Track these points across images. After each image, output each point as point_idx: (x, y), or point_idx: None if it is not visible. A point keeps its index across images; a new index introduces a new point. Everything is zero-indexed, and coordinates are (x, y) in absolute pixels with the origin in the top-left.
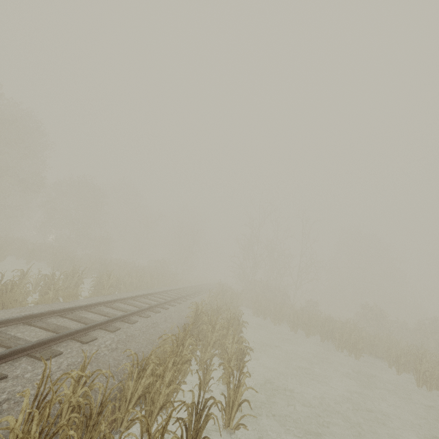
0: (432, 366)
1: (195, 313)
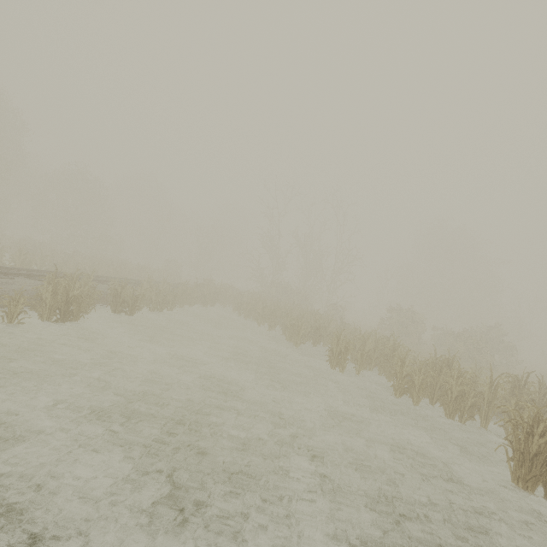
0: (346, 346)
1: (55, 276)
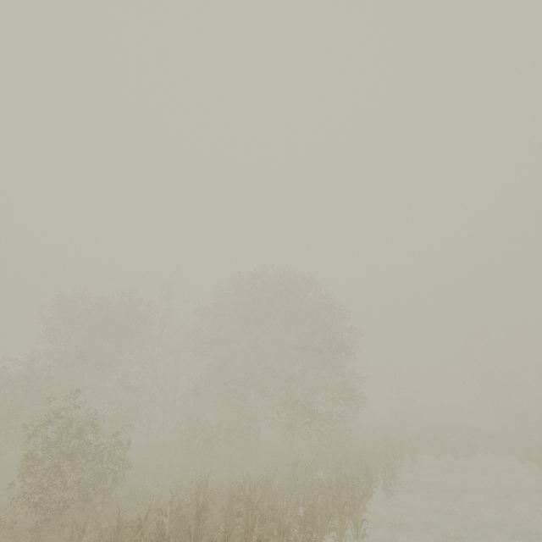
0: None
1: None
